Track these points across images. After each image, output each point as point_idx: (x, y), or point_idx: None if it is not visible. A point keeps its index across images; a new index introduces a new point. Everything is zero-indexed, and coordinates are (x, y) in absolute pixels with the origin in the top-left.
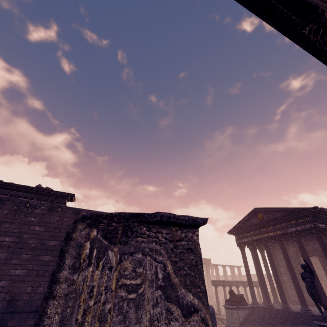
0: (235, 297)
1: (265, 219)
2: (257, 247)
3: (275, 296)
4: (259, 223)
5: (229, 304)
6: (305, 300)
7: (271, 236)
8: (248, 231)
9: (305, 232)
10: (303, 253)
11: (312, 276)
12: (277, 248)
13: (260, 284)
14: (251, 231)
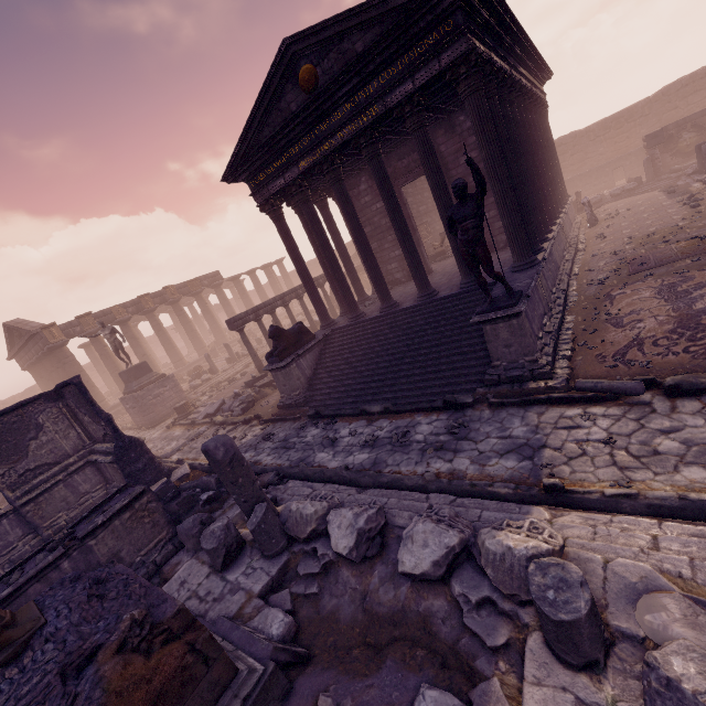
0: (286, 339)
1: (323, 82)
2: (311, 196)
3: (359, 290)
4: (308, 101)
5: (278, 361)
6: (426, 276)
7: (345, 143)
8: (281, 152)
9: (430, 97)
10: (429, 160)
11: (480, 209)
12: (353, 185)
13: (331, 283)
14: (288, 146)
